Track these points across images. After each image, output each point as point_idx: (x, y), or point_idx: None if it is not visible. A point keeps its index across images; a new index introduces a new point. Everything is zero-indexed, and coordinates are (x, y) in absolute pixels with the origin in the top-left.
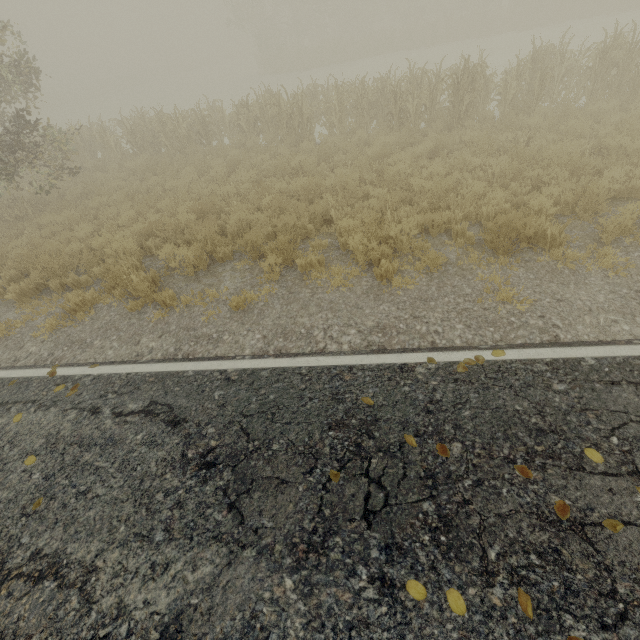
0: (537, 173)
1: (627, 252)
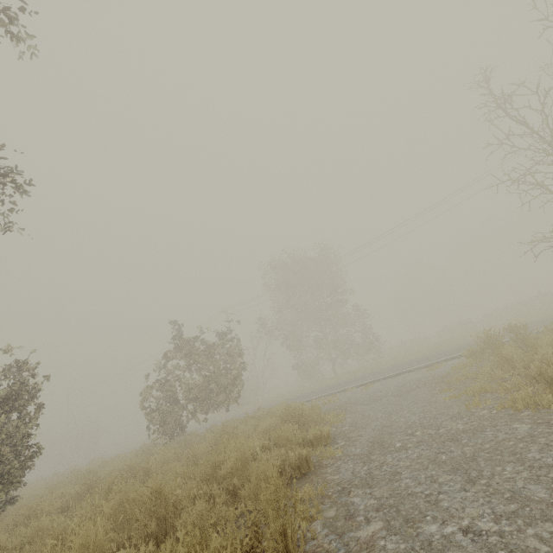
0: None
1: None
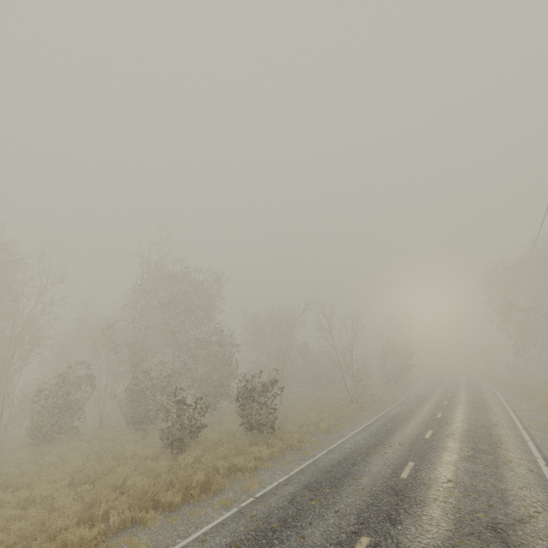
0: None
1: None
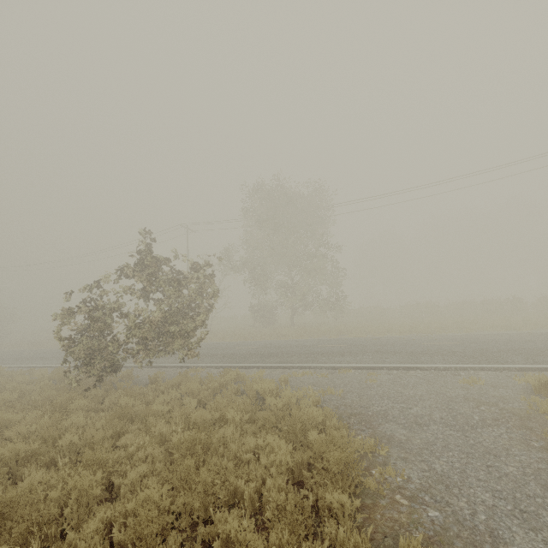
0: None
1: None
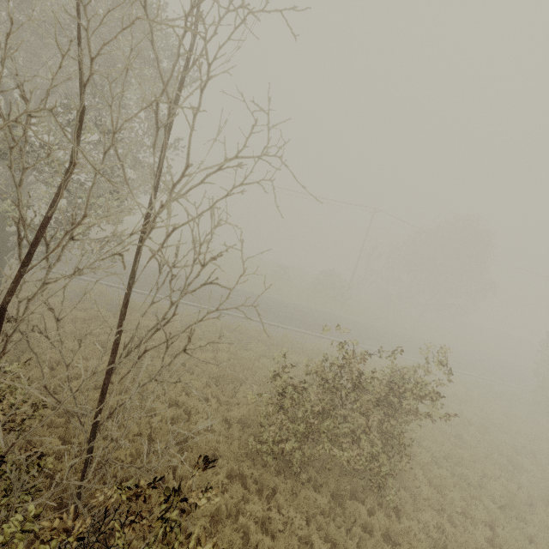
0: None
1: None
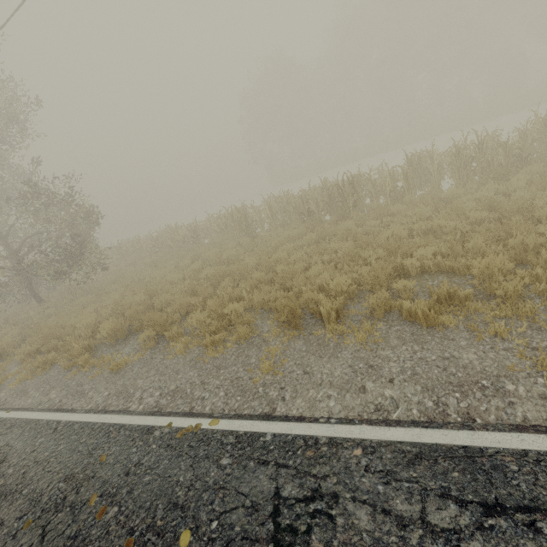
0: (368, 254)
1: (390, 326)
